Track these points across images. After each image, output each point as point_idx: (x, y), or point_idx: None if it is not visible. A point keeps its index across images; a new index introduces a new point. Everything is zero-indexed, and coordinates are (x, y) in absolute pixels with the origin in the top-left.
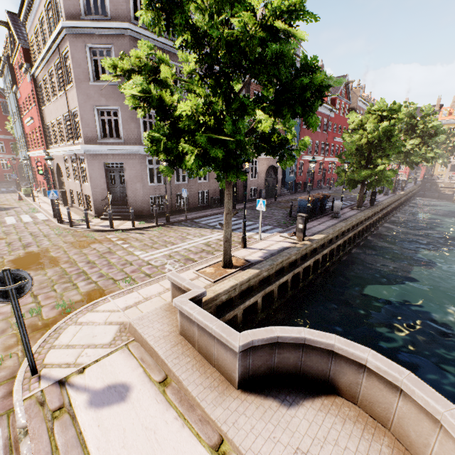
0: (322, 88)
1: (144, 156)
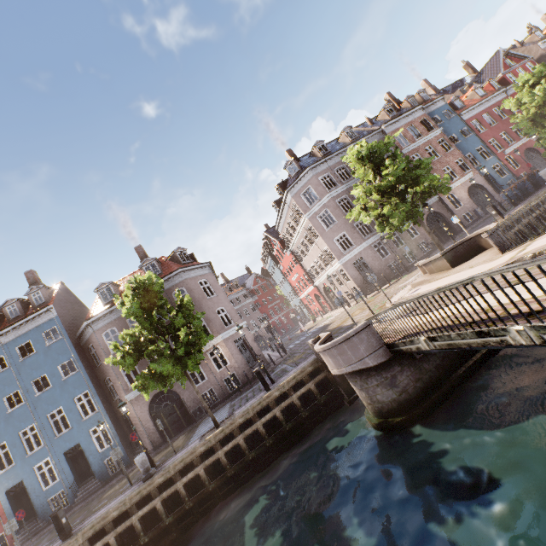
0: (426, 166)
1: (370, 246)
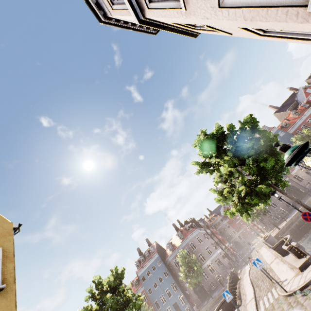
0: None
1: None
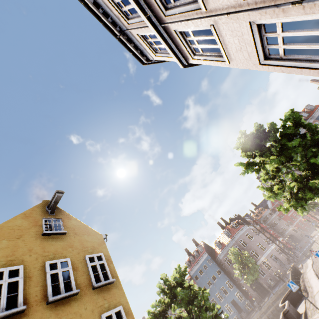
0: None
1: None
